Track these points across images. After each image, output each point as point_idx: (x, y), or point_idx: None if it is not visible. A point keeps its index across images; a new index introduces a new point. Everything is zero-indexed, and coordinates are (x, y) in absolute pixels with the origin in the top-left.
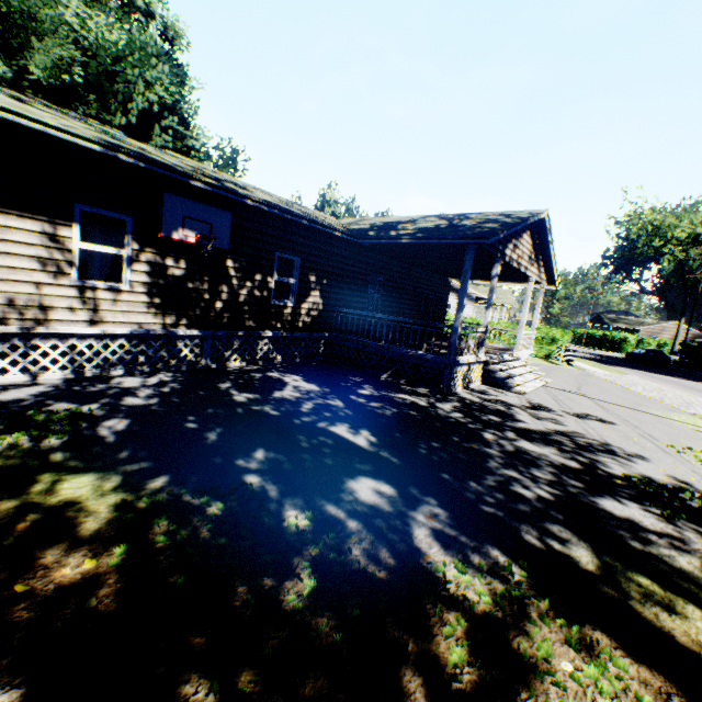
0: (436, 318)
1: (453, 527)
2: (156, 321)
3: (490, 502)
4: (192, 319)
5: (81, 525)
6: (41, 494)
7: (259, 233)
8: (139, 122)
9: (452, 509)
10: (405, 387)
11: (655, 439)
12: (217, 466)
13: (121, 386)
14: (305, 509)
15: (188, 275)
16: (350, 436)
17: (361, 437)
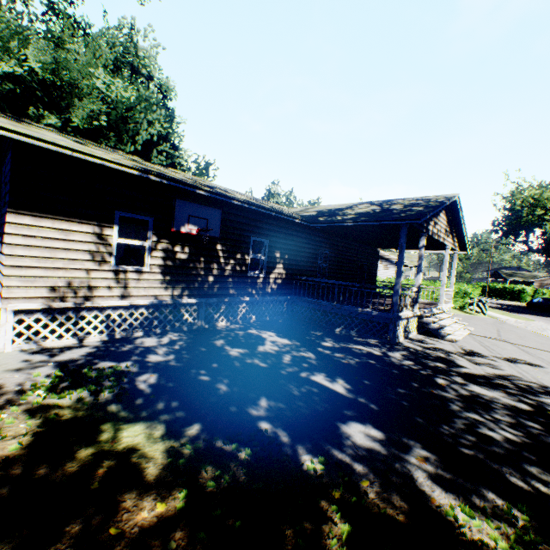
0: (369, 280)
1: (444, 469)
2: (166, 294)
3: (467, 445)
4: (192, 290)
5: (145, 471)
6: (108, 441)
7: (239, 223)
8: (142, 148)
9: (437, 452)
10: (357, 339)
11: None
12: (234, 414)
13: (143, 345)
14: (315, 453)
15: (189, 258)
16: (329, 384)
17: (338, 384)
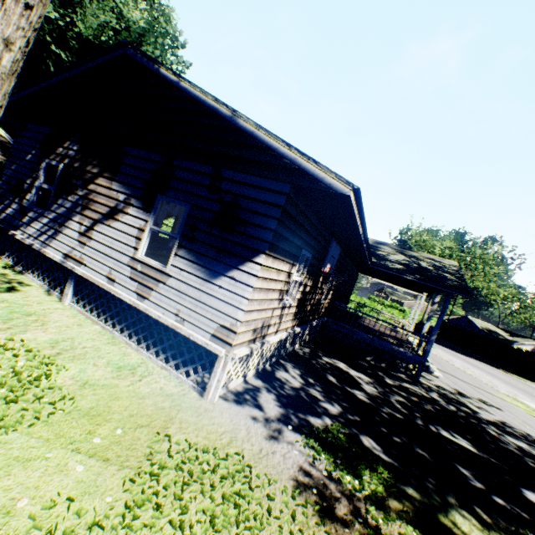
0: (348, 299)
1: None
2: (290, 325)
3: None
4: (299, 320)
5: None
6: None
7: None
8: None
9: None
10: (394, 373)
11: (530, 425)
12: (472, 489)
13: (296, 386)
14: None
15: (309, 290)
16: (458, 441)
17: (462, 441)
